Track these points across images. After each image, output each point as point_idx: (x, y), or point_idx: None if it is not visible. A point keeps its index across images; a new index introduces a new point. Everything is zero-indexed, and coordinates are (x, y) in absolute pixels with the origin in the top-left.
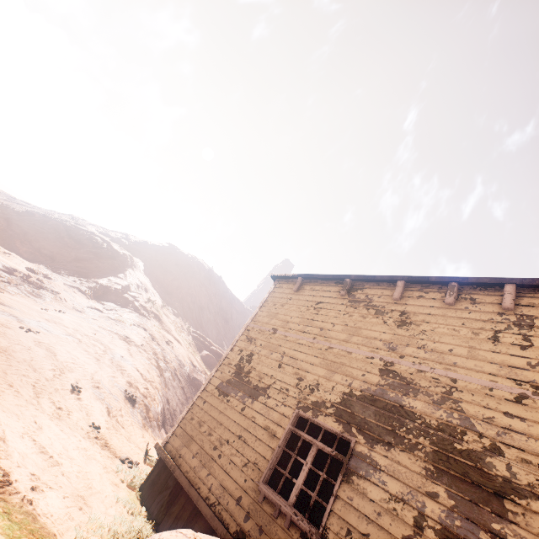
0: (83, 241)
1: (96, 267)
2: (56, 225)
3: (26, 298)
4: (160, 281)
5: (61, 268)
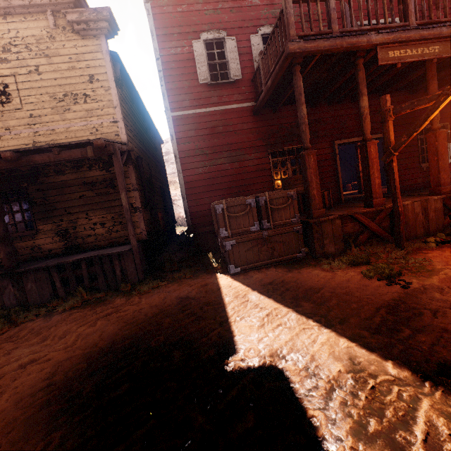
0: None
1: None
2: None
3: None
4: (166, 167)
5: None
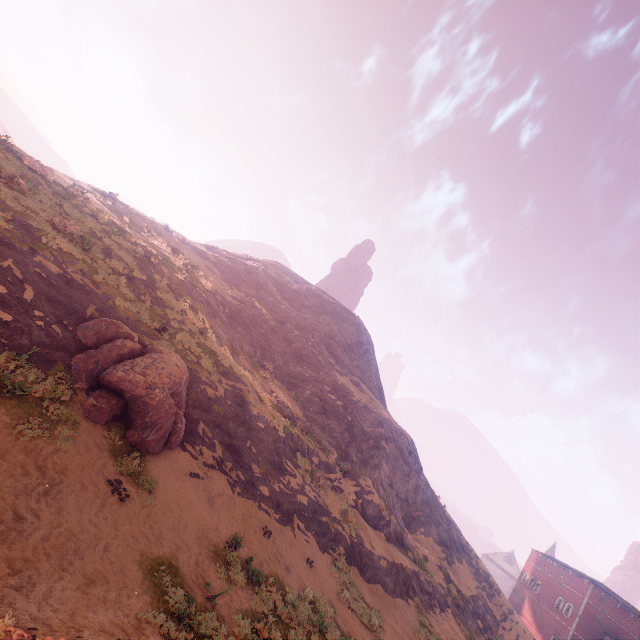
0: (409, 459)
1: (423, 491)
2: (394, 450)
3: (503, 632)
4: None
5: (427, 522)
